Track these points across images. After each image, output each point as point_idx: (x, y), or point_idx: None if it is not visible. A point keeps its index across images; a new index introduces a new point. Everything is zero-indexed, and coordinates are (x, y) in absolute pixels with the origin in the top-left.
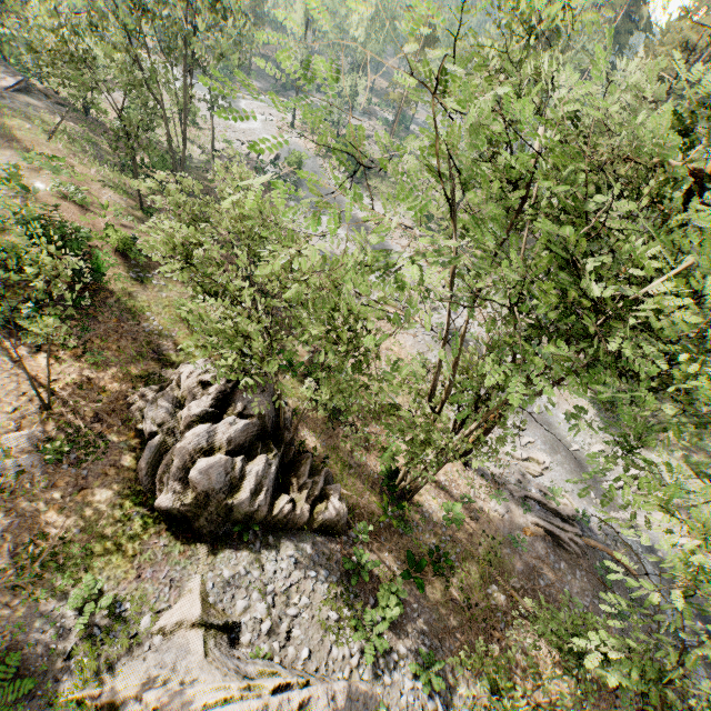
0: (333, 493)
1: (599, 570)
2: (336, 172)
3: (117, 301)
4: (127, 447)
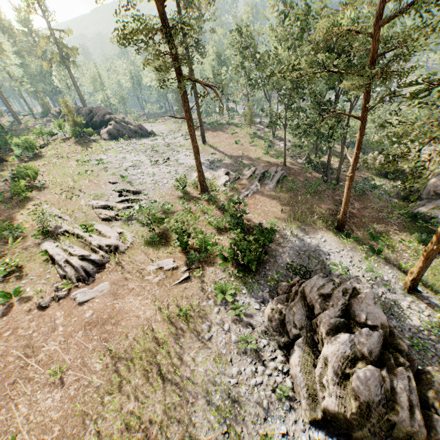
0: None
1: None
2: None
3: (334, 151)
4: (363, 169)
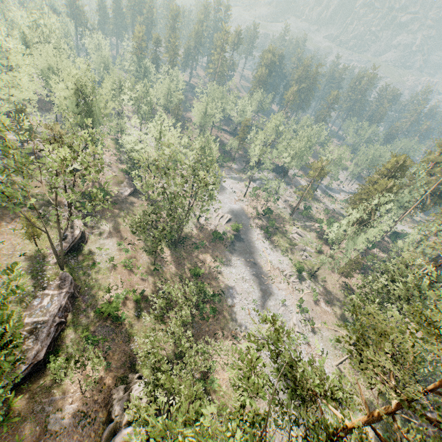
0: None
1: None
2: (257, 229)
3: (125, 330)
4: (102, 420)
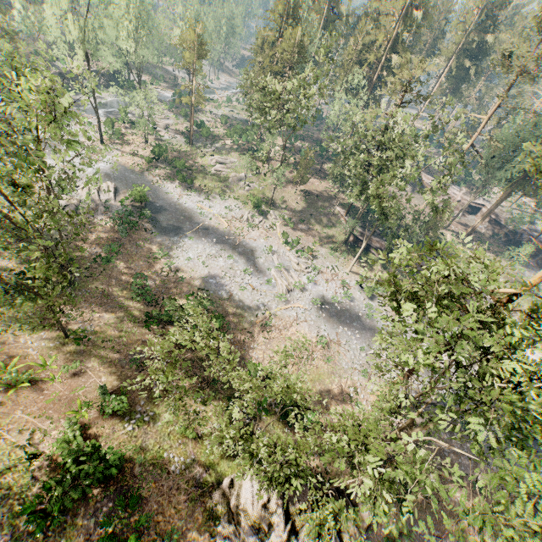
0: (359, 504)
1: (462, 425)
2: (168, 183)
3: (140, 465)
4: None
